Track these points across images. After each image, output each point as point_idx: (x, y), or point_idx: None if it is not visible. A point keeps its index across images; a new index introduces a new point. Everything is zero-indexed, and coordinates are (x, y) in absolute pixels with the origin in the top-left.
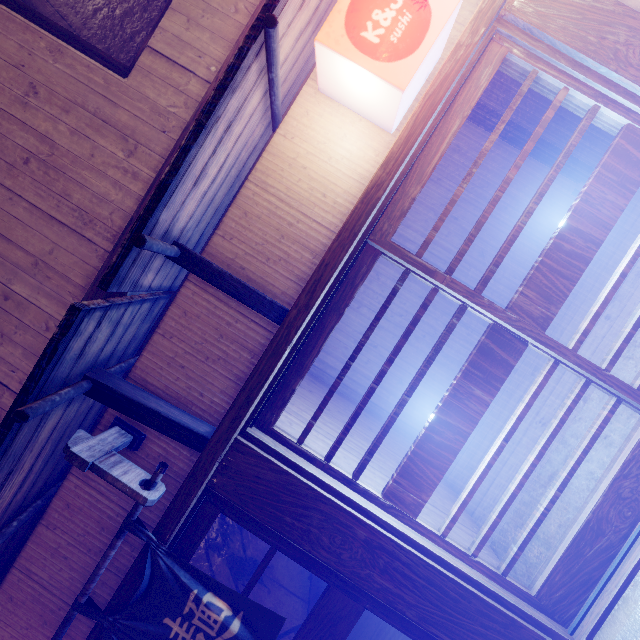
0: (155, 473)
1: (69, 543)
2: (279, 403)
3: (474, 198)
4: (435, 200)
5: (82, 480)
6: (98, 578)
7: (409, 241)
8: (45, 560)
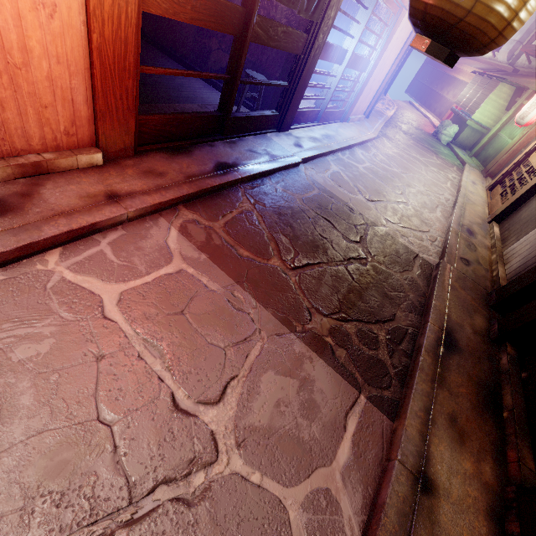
0: None
1: None
2: None
3: None
4: None
5: None
6: None
7: None
8: None
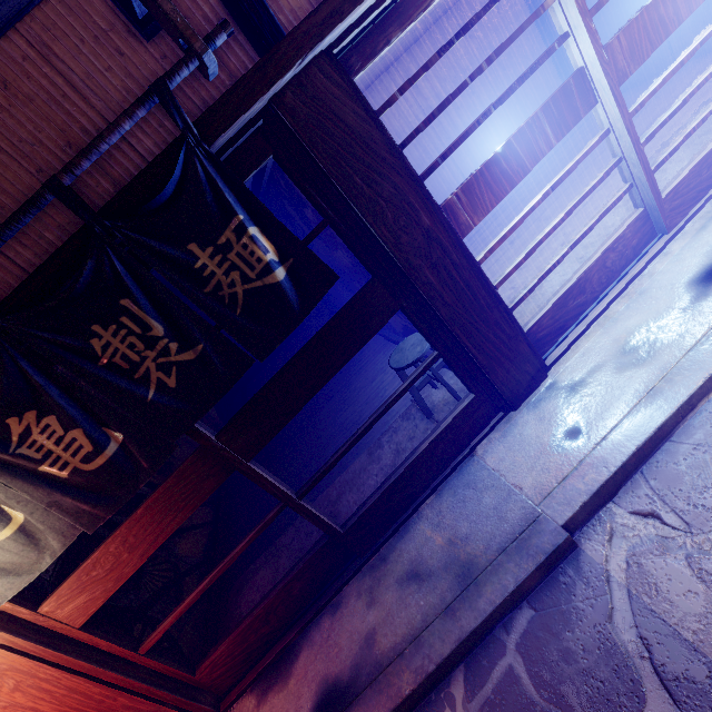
0: (217, 28)
1: (1, 148)
2: (368, 51)
3: (494, 78)
4: (460, 60)
5: (38, 51)
6: (94, 158)
7: (423, 96)
8: None
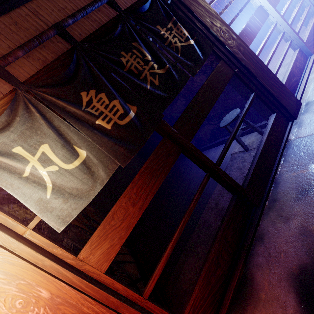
0: None
1: (73, 9)
2: None
3: None
4: None
5: None
6: None
7: None
8: (52, 11)
